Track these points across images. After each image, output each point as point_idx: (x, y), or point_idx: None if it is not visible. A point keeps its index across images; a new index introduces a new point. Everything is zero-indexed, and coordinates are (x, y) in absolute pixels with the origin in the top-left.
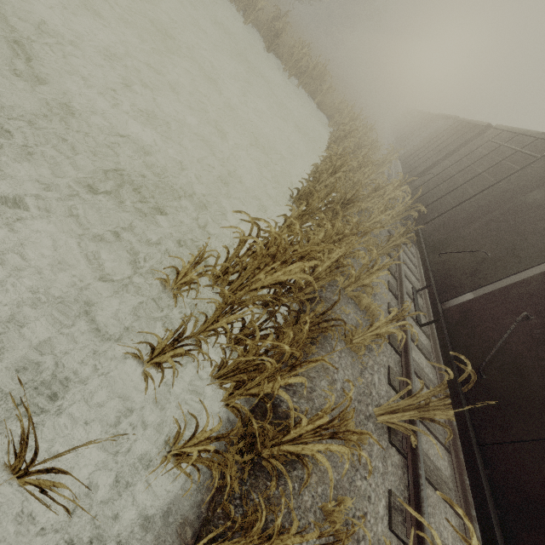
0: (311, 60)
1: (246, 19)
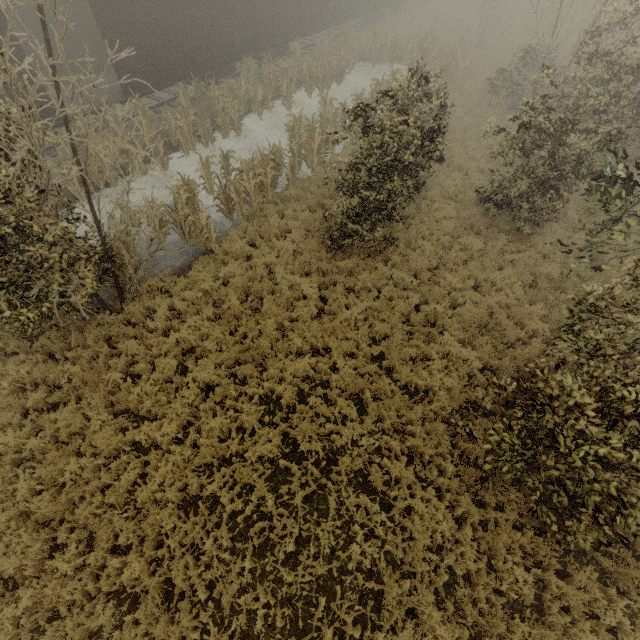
0: None
1: None
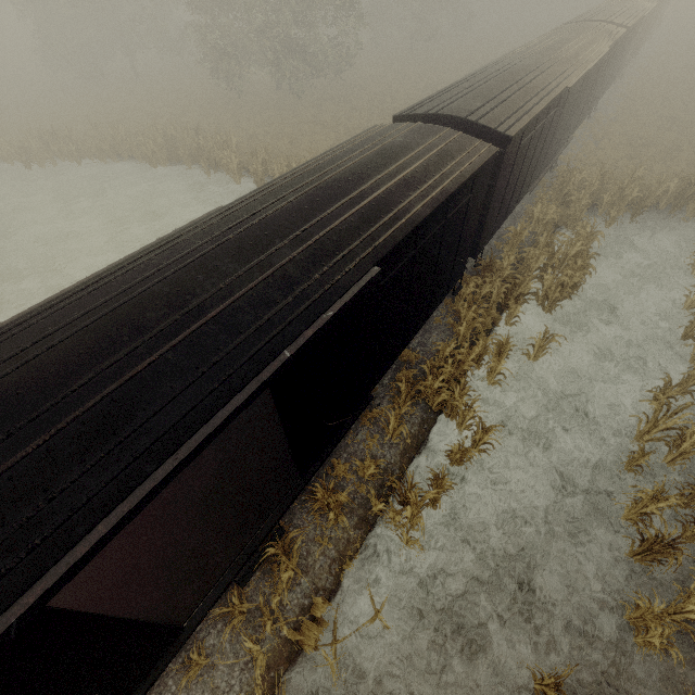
0: (347, 132)
1: (236, 181)
